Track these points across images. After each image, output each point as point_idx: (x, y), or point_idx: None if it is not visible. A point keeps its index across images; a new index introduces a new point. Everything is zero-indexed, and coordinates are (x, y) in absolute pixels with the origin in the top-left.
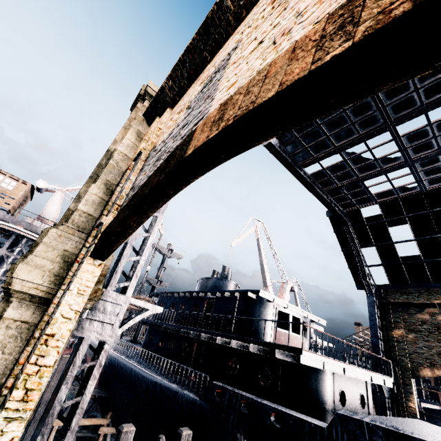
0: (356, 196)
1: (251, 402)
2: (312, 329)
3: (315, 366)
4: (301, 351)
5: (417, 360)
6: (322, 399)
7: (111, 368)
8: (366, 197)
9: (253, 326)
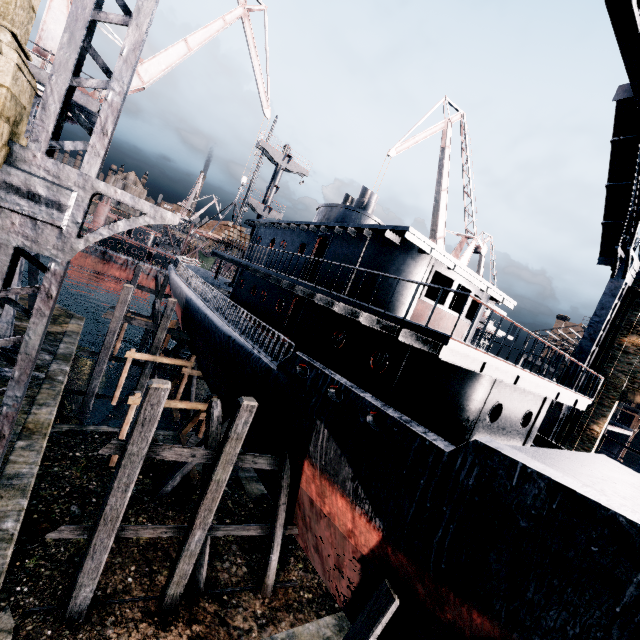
0: None
1: (344, 390)
2: (488, 312)
3: (466, 367)
4: (446, 340)
5: None
6: (461, 409)
7: (188, 310)
8: None
9: (382, 288)
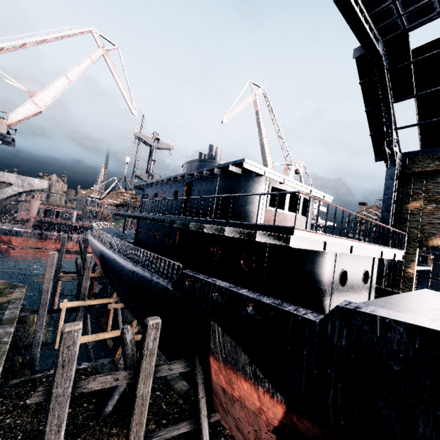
0: (410, 4)
1: (225, 291)
2: (315, 211)
3: (313, 249)
4: (292, 231)
5: (429, 230)
6: (318, 282)
7: (103, 260)
8: (427, 2)
9: (237, 207)
